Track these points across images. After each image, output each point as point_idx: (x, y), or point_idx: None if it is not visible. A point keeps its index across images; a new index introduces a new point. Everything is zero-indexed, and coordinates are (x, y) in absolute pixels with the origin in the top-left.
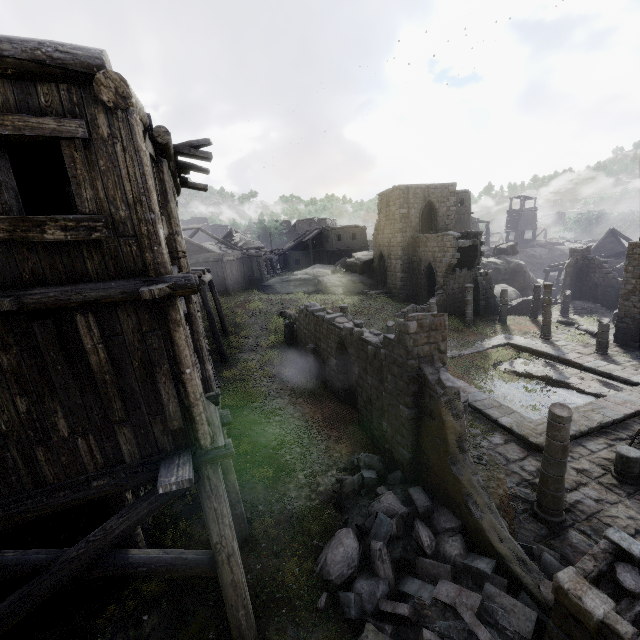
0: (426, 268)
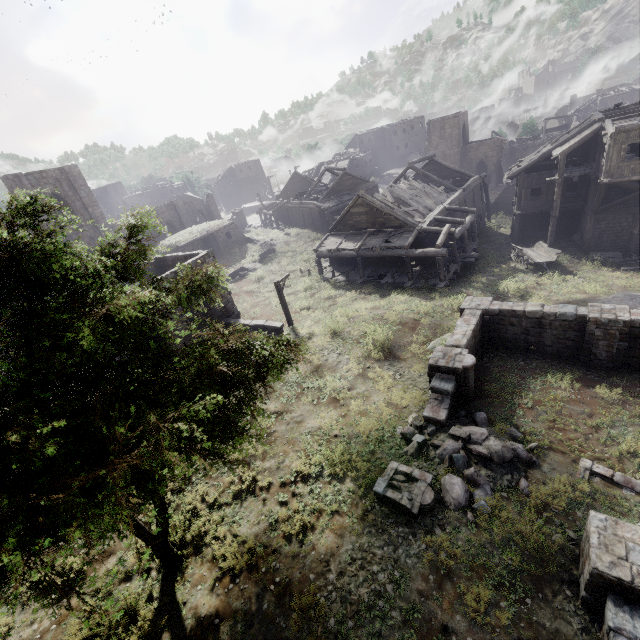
0: (477, 164)
